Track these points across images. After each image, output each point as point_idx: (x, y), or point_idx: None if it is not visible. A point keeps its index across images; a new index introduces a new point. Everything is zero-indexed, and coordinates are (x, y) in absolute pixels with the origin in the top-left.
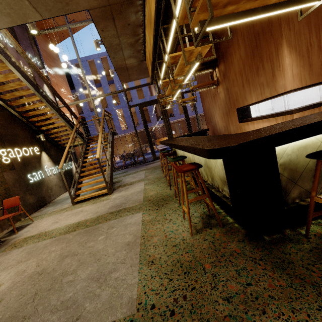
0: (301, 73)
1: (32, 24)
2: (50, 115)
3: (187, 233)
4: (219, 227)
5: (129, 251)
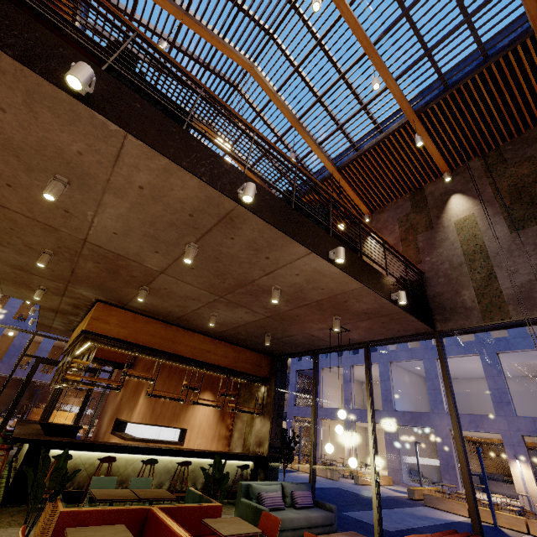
0: (146, 413)
1: None
2: None
3: None
4: None
5: None
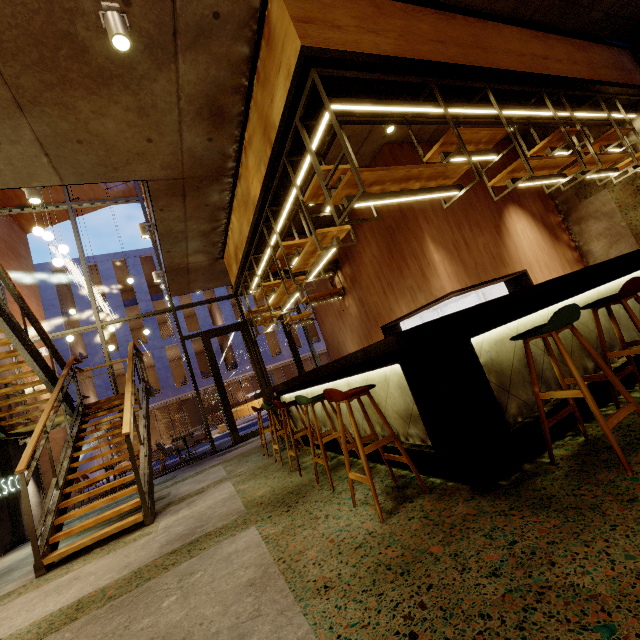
0: (456, 272)
1: (36, 190)
2: (2, 355)
3: (373, 522)
4: (424, 494)
5: (261, 593)
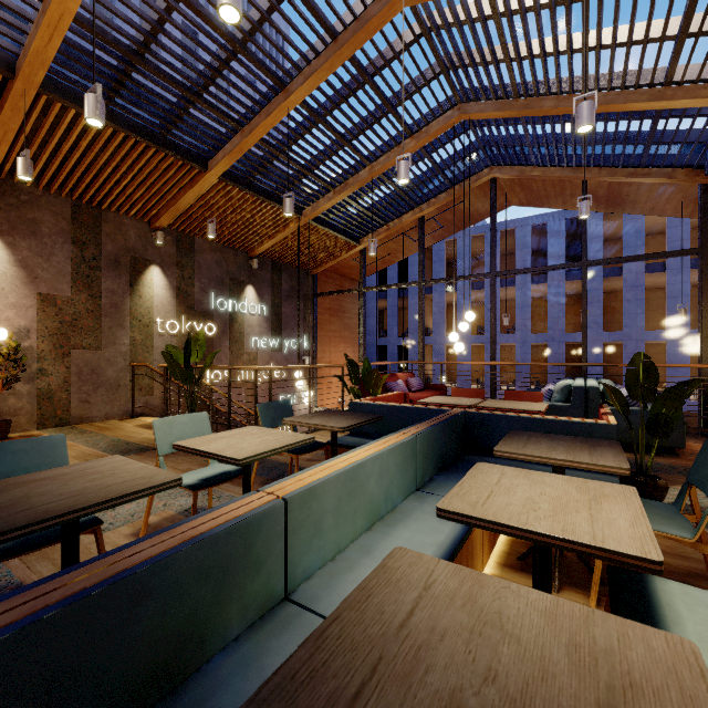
0: None
1: None
2: None
3: None
4: None
5: None
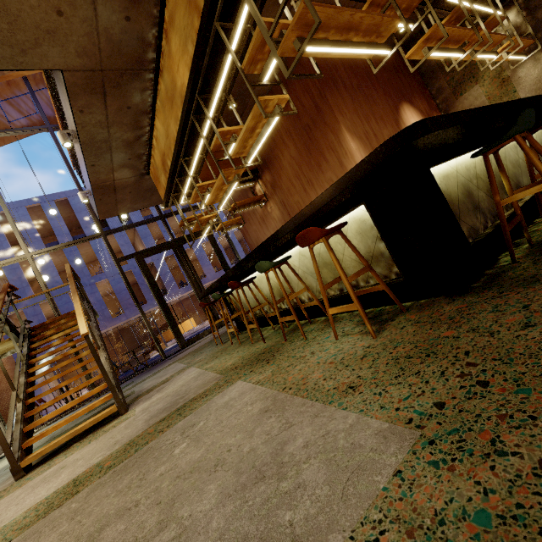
0: None
1: None
2: None
3: (365, 341)
4: (402, 313)
5: (281, 412)
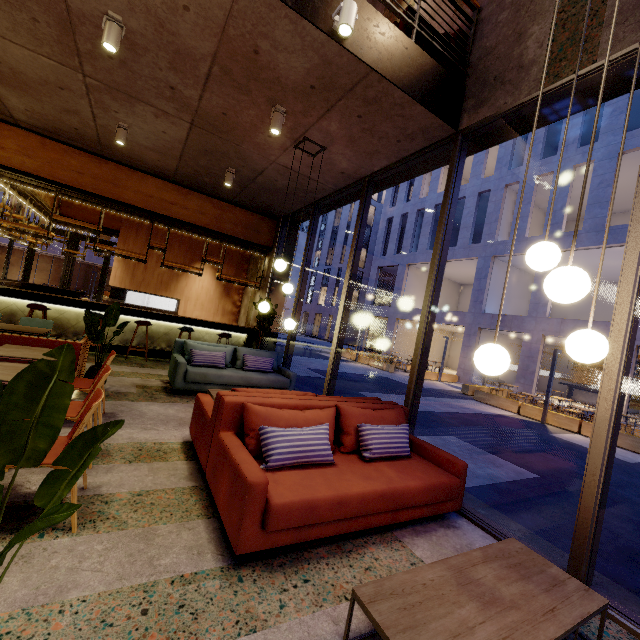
0: (123, 278)
1: None
2: None
3: None
4: None
5: None
